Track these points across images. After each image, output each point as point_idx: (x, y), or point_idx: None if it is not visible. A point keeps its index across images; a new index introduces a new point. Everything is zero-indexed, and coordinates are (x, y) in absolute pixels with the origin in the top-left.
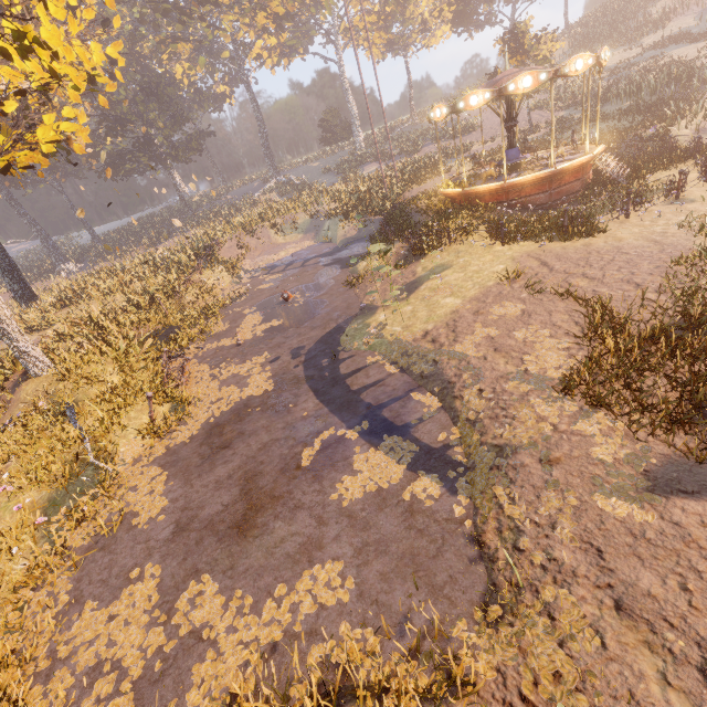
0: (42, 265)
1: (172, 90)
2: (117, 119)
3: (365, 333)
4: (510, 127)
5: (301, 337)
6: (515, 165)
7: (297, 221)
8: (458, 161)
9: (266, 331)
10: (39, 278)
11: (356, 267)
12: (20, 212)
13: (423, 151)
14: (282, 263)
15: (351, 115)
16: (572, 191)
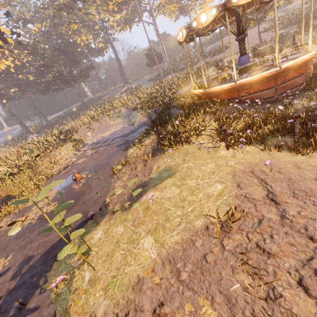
0: (23, 135)
1: (71, 48)
2: (44, 65)
3: (67, 264)
4: (241, 39)
5: (43, 238)
6: (246, 67)
7: (121, 111)
8: (213, 68)
9: (39, 218)
10: (20, 142)
11: (127, 152)
12: (9, 113)
13: (197, 64)
14: (103, 140)
15: (161, 50)
16: (296, 84)
